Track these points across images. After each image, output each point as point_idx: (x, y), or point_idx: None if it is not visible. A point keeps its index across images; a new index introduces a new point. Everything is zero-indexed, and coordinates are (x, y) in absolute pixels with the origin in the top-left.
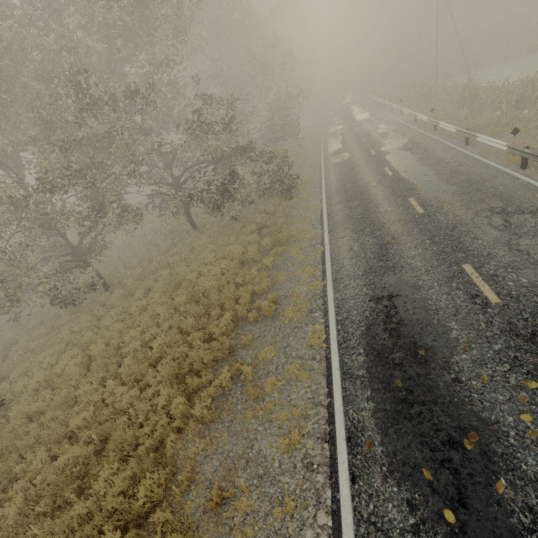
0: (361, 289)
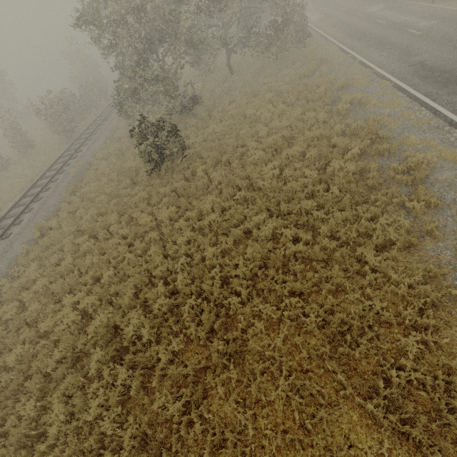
0: (401, 65)
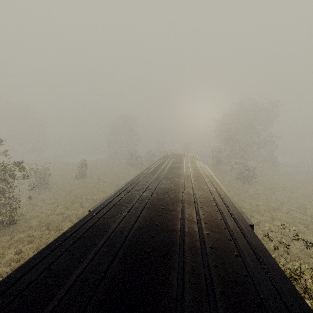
0: None
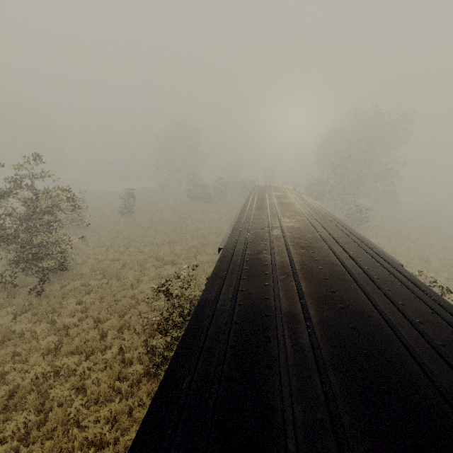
0: None
